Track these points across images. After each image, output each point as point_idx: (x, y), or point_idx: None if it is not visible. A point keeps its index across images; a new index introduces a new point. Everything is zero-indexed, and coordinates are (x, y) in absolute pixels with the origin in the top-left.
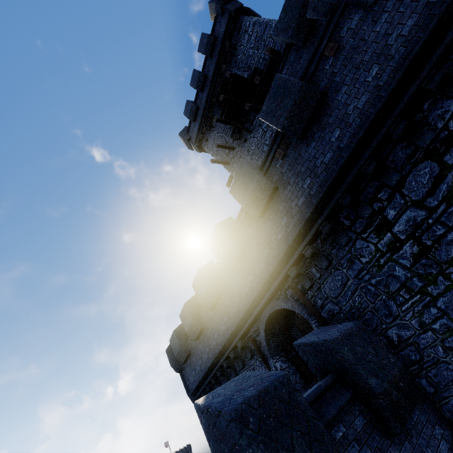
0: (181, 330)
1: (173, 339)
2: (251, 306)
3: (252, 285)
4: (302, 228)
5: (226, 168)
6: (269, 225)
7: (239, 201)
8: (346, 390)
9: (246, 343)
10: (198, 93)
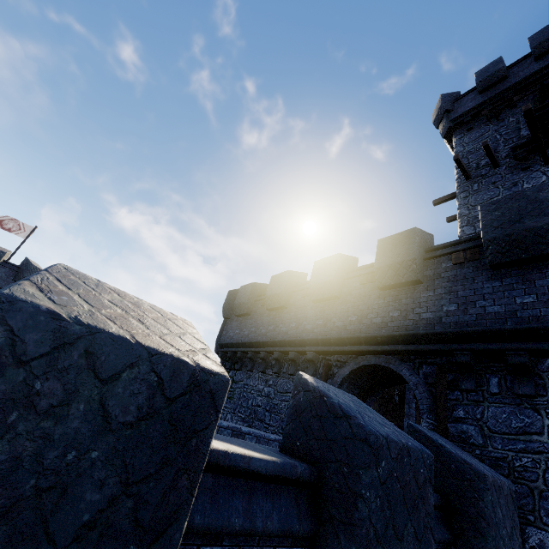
0: (259, 288)
1: (246, 289)
2: (364, 339)
3: (389, 322)
4: (547, 329)
5: (459, 182)
6: (493, 285)
7: (486, 226)
8: (445, 528)
9: (317, 361)
10: (528, 57)
